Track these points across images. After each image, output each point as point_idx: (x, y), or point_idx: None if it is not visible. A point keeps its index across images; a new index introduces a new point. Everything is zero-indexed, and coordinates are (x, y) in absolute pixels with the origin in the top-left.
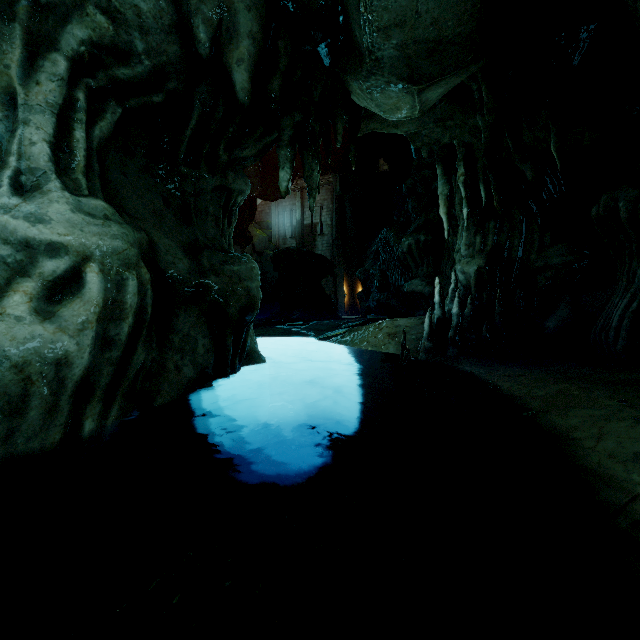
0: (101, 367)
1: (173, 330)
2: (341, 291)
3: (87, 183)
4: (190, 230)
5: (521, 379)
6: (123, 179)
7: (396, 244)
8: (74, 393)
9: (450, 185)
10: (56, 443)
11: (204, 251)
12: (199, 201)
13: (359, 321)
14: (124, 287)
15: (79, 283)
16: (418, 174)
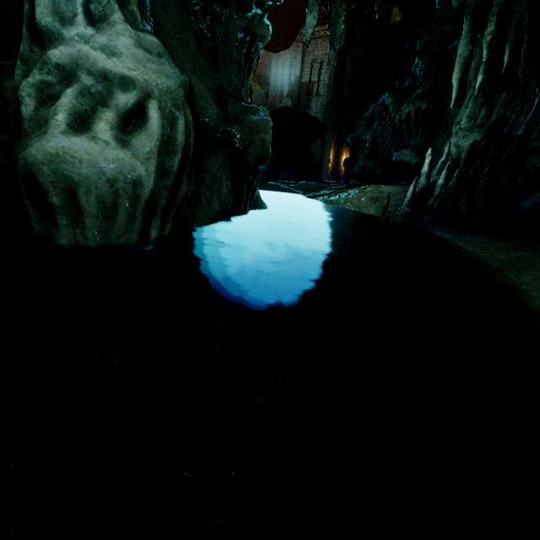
0: (160, 192)
1: (205, 170)
2: (327, 156)
3: (140, 16)
4: (217, 76)
5: (486, 246)
6: (164, 14)
7: (395, 111)
8: (144, 208)
9: (473, 45)
10: (135, 242)
11: (229, 99)
12: (226, 45)
13: (343, 185)
14: (175, 125)
15: (143, 118)
16: (438, 29)
